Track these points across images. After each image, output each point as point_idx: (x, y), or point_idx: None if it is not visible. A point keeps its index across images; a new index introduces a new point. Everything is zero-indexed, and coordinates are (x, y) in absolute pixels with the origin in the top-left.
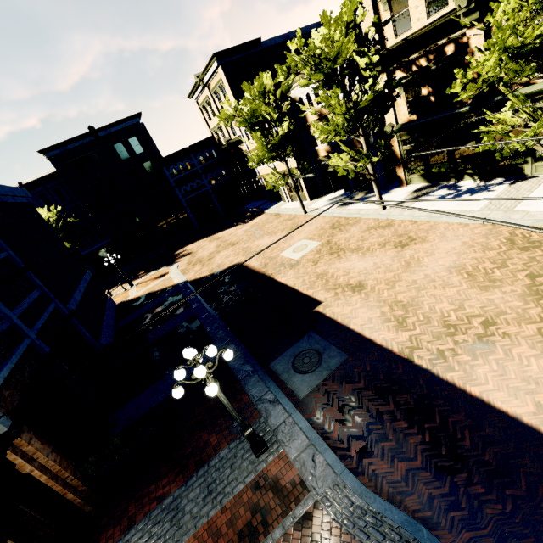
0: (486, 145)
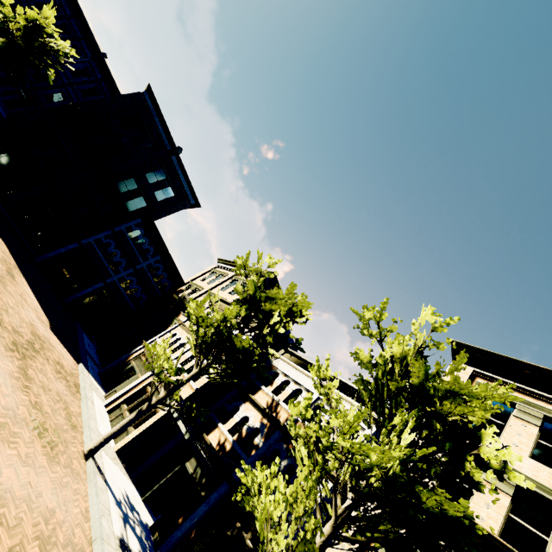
0: None
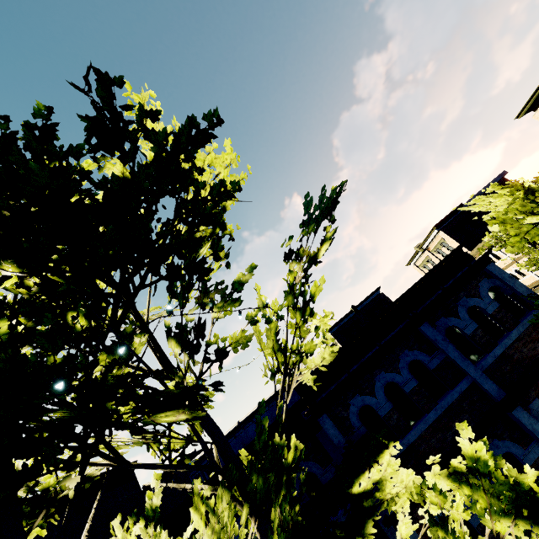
0: None
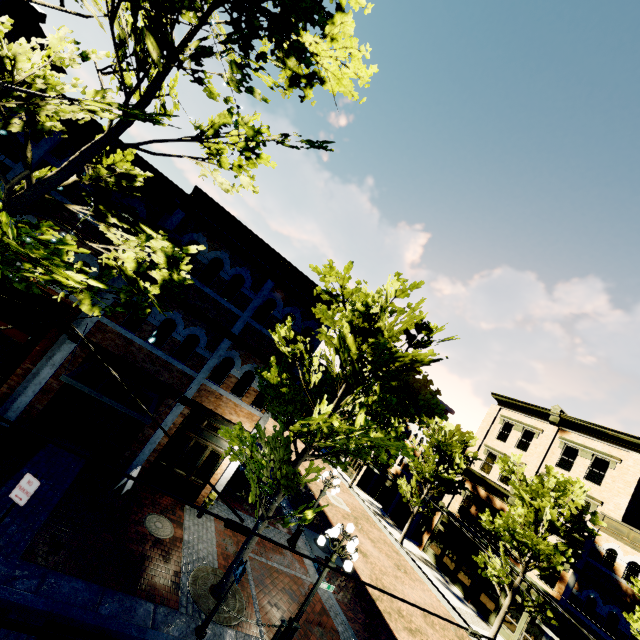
0: (478, 559)
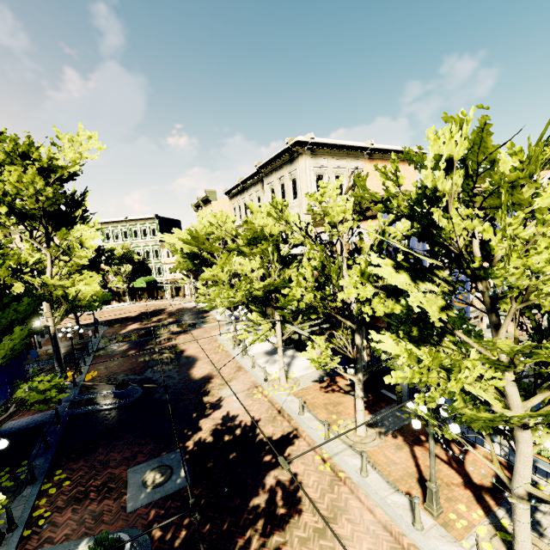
0: None
